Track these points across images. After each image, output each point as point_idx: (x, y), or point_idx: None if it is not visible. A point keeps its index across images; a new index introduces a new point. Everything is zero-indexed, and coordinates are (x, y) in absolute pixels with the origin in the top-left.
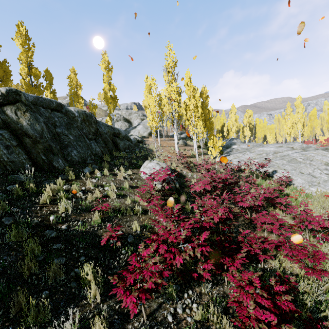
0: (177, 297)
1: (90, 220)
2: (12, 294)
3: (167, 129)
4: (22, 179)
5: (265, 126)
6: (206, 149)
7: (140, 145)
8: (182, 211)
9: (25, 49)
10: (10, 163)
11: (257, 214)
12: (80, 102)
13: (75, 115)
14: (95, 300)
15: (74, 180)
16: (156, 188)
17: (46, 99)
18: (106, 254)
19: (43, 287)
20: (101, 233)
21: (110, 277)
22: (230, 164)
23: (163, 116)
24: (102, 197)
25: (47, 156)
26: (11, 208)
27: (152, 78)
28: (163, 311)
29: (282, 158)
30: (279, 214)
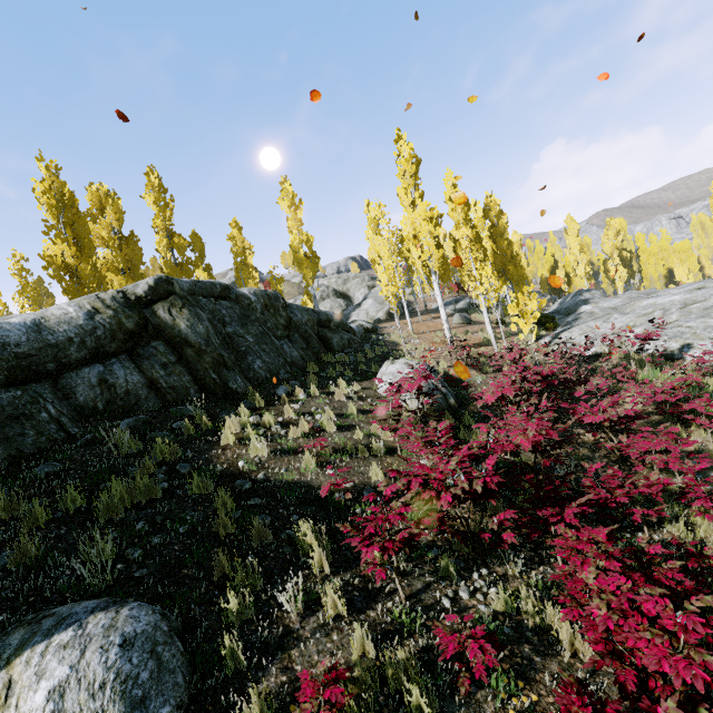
0: (459, 577)
1: (298, 467)
2: (210, 556)
3: (425, 297)
4: (191, 412)
5: (665, 248)
6: (517, 325)
7: (371, 337)
8: (454, 433)
9: (161, 208)
10: (170, 390)
11: (630, 435)
12: (253, 276)
13: (252, 300)
14: (322, 572)
15: (264, 408)
16: (408, 409)
17: (206, 283)
18: (331, 514)
19: (247, 551)
20: (318, 484)
21: (339, 525)
22: (574, 347)
23: (411, 273)
24: (312, 431)
25: (218, 373)
26: (184, 453)
27: (378, 205)
28: (434, 593)
29: (705, 314)
30: (698, 437)
